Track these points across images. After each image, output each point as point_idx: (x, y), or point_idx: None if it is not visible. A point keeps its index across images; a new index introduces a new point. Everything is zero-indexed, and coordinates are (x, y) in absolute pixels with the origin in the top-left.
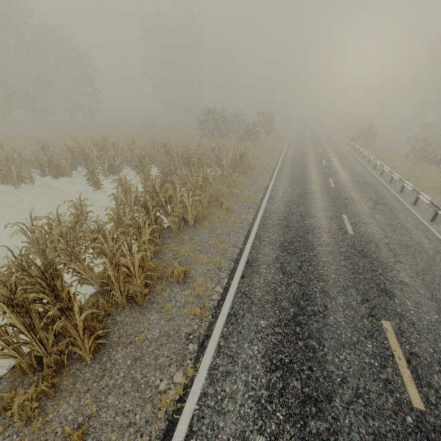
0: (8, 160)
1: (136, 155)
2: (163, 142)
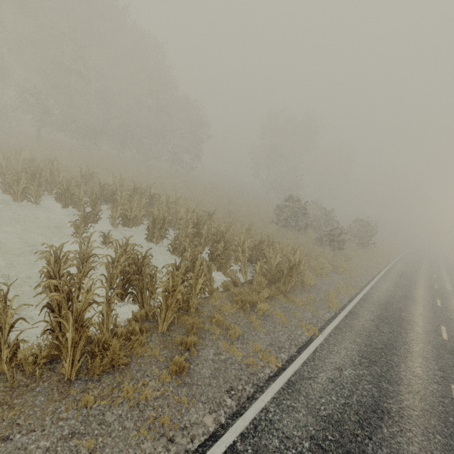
0: (35, 174)
1: (157, 213)
2: (209, 212)
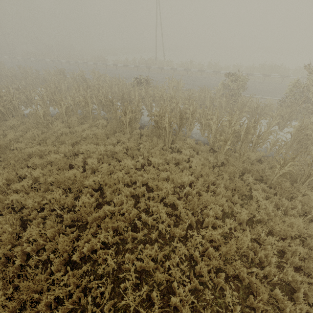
0: None
1: None
2: None
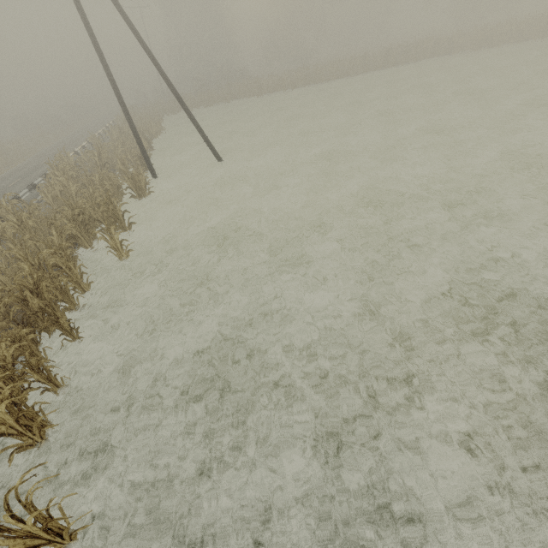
0: None
1: None
2: None
